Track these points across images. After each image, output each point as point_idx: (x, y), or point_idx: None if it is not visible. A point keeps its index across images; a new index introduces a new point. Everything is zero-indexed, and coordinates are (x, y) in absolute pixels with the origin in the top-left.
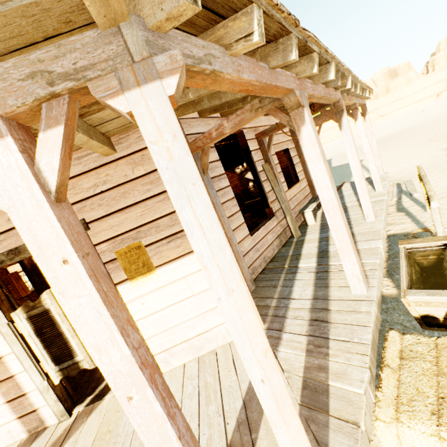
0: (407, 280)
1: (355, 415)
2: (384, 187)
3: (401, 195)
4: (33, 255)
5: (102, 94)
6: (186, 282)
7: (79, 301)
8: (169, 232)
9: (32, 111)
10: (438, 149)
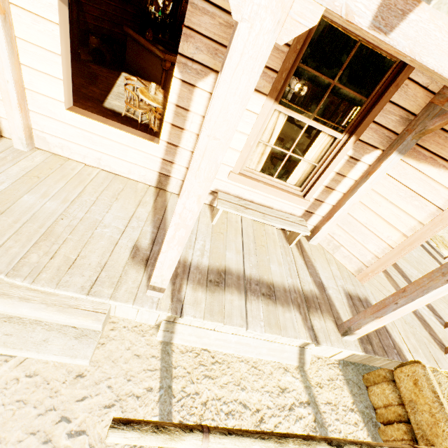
0: None
1: (439, 250)
2: None
3: None
4: None
5: None
6: None
7: None
8: None
9: None
10: None
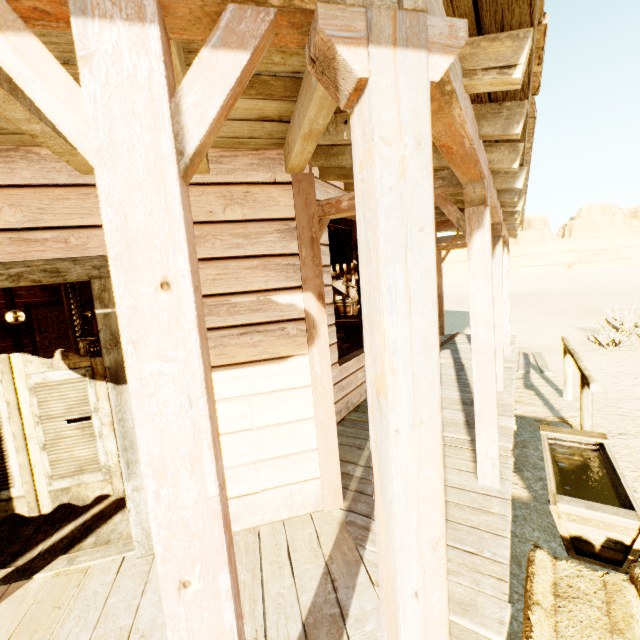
0: (554, 481)
1: None
2: (512, 352)
3: (530, 368)
4: (110, 252)
5: (335, 32)
6: (248, 405)
7: (161, 367)
8: (247, 319)
9: (202, 9)
10: (572, 326)
